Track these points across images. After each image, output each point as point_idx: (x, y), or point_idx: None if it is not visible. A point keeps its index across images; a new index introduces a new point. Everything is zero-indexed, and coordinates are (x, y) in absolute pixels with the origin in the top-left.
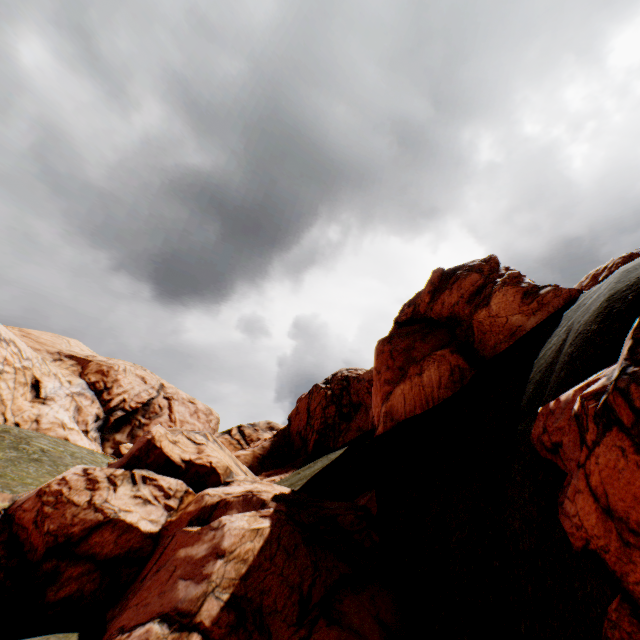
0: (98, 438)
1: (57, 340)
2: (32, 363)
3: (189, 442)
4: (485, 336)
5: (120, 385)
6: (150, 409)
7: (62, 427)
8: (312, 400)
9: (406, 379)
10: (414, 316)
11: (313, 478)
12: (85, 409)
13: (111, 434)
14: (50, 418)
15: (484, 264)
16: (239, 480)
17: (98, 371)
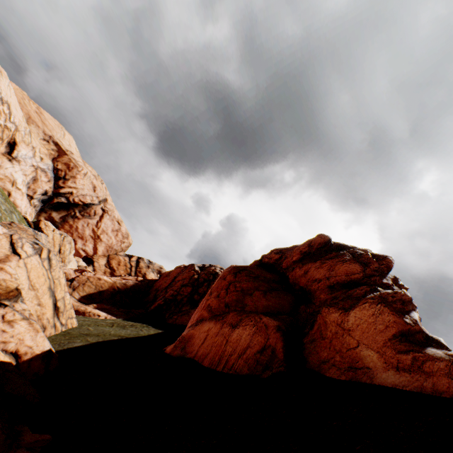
0: (38, 206)
1: (57, 129)
2: (16, 128)
3: (7, 246)
4: (321, 341)
5: (75, 182)
6: (87, 210)
7: (12, 183)
8: (182, 273)
9: (219, 321)
10: (276, 265)
11: (98, 344)
12: (40, 182)
13: (50, 209)
14: (7, 172)
15: (374, 260)
16: (14, 308)
17: (66, 164)
